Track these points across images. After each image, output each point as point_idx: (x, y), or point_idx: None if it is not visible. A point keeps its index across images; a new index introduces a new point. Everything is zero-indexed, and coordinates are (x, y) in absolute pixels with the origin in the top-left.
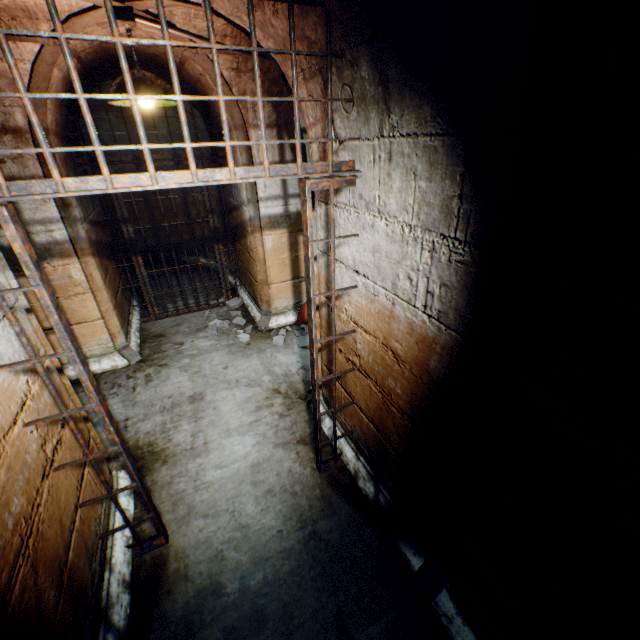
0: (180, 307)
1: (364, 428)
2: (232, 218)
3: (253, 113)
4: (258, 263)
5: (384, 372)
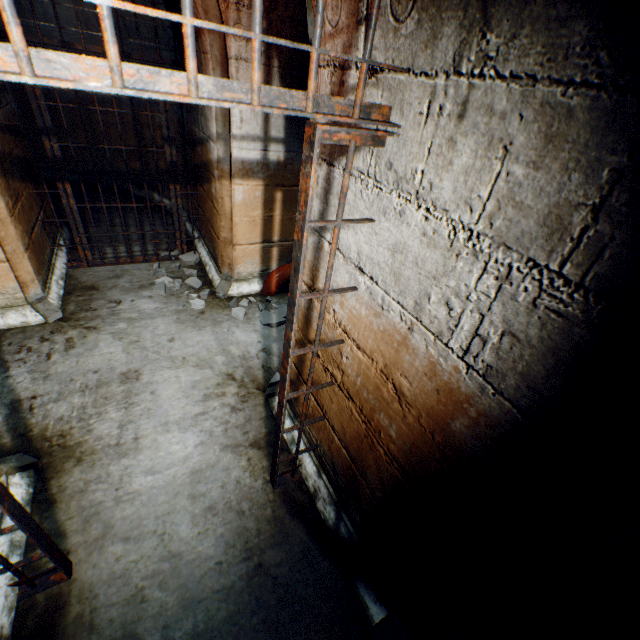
0: (122, 254)
1: (334, 449)
2: (195, 154)
3: (236, 12)
4: (223, 217)
5: (376, 404)
